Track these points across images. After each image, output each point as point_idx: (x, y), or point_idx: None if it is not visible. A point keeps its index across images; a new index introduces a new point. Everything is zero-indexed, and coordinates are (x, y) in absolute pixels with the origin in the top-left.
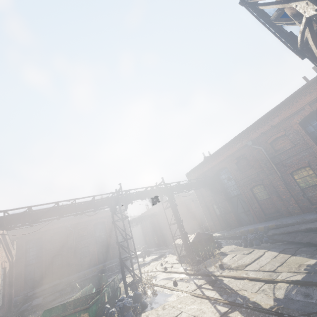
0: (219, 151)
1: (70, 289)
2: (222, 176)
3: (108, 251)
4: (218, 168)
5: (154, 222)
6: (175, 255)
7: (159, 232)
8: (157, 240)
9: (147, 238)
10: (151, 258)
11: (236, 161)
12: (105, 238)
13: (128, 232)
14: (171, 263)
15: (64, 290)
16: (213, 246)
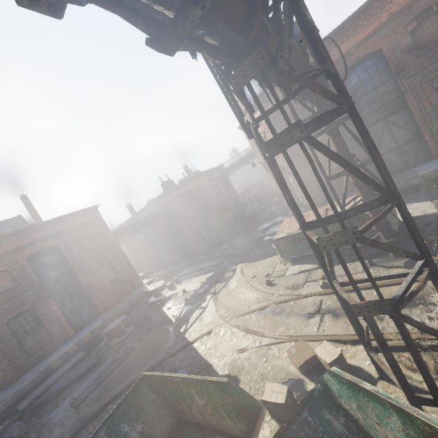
0: (369, 5)
1: (21, 428)
2: (353, 82)
3: (88, 302)
4: (354, 59)
5: (155, 229)
6: (255, 262)
7: (169, 243)
8: (168, 257)
9: (143, 260)
10: (196, 282)
11: (415, 24)
12: (71, 280)
13: (121, 254)
14: (292, 273)
15: (2, 437)
16: (394, 212)
